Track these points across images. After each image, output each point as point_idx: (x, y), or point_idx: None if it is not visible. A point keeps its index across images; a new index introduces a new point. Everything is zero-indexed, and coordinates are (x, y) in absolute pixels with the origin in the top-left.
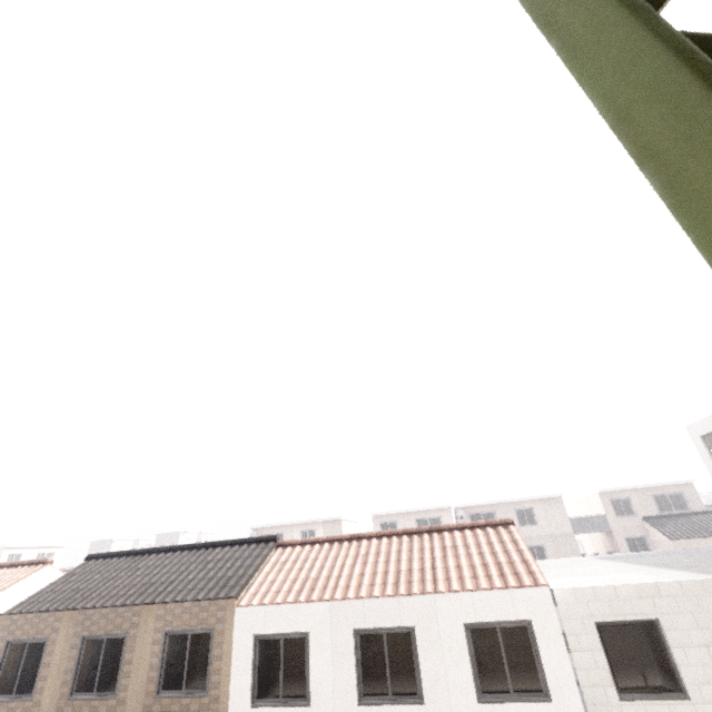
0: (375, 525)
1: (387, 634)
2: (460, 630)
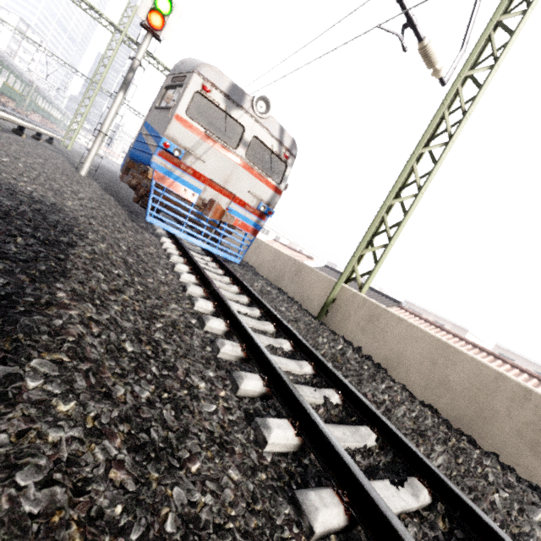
0: (493, 351)
1: None
2: None
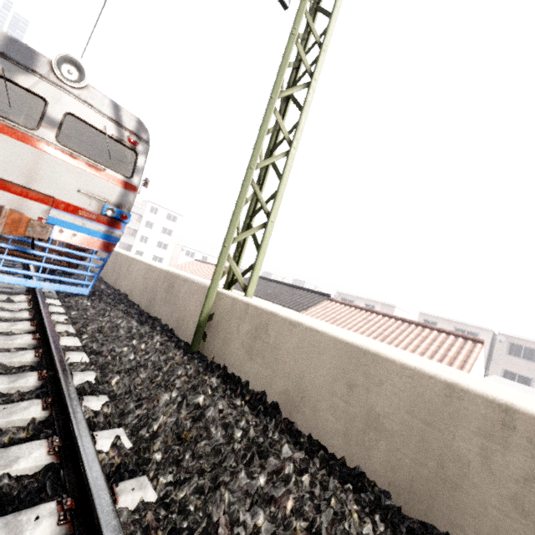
0: (419, 319)
1: None
2: None
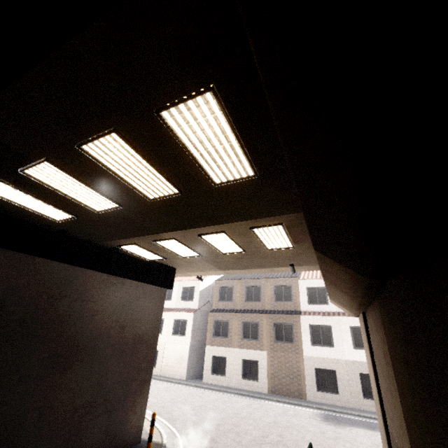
0: None
1: None
2: None
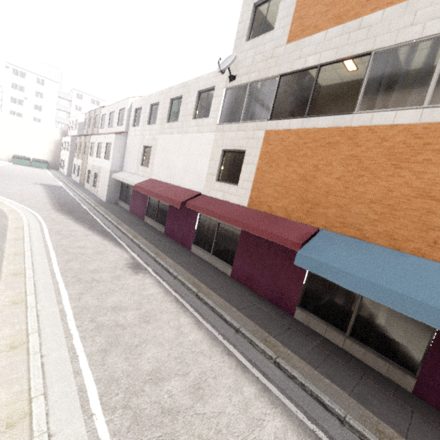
0: None
1: (113, 113)
2: (118, 111)
